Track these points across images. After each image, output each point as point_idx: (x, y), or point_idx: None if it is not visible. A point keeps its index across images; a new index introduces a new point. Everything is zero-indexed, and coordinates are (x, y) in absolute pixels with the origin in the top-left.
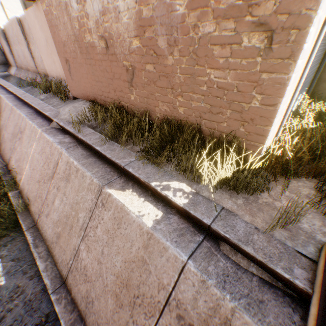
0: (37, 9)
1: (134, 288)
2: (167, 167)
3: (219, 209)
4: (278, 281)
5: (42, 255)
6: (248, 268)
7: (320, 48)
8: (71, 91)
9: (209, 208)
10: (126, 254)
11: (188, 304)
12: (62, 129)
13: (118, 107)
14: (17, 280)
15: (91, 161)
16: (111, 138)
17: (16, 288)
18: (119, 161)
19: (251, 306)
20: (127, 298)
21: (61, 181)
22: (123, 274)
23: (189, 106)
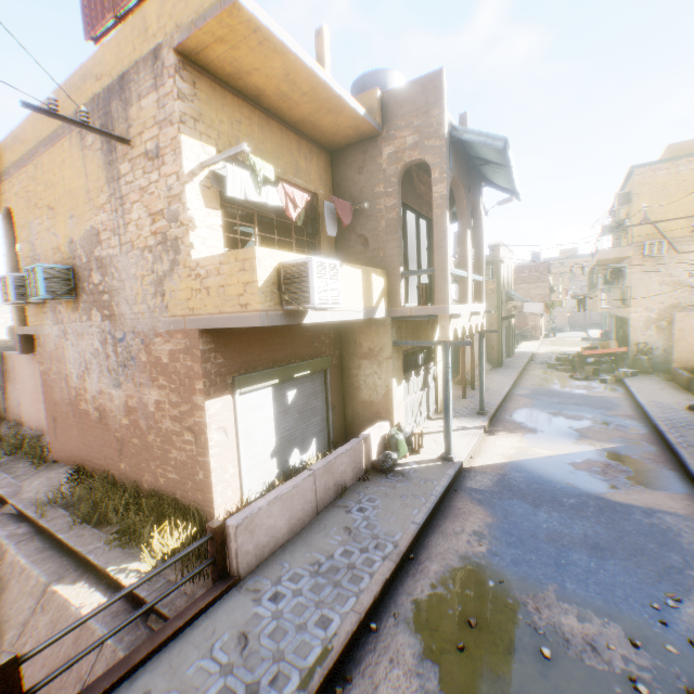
0: (35, 359)
1: None
2: (139, 547)
3: (164, 581)
4: None
5: None
6: None
7: (290, 415)
8: (53, 452)
9: (154, 582)
10: (53, 661)
11: None
12: (21, 514)
13: (110, 476)
14: None
15: (49, 554)
16: (91, 519)
17: None
18: (84, 549)
19: None
20: None
21: None
22: (43, 689)
23: (167, 477)
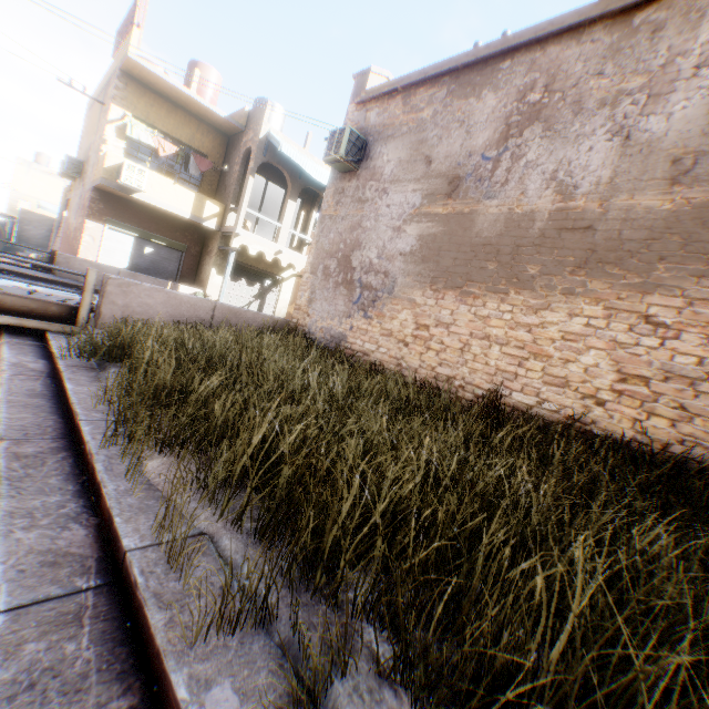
0: None
1: None
2: None
3: None
4: None
5: None
6: None
7: (144, 259)
8: None
9: None
10: None
11: None
12: None
13: None
14: None
15: None
16: None
17: None
18: None
19: None
20: None
21: None
22: None
23: None
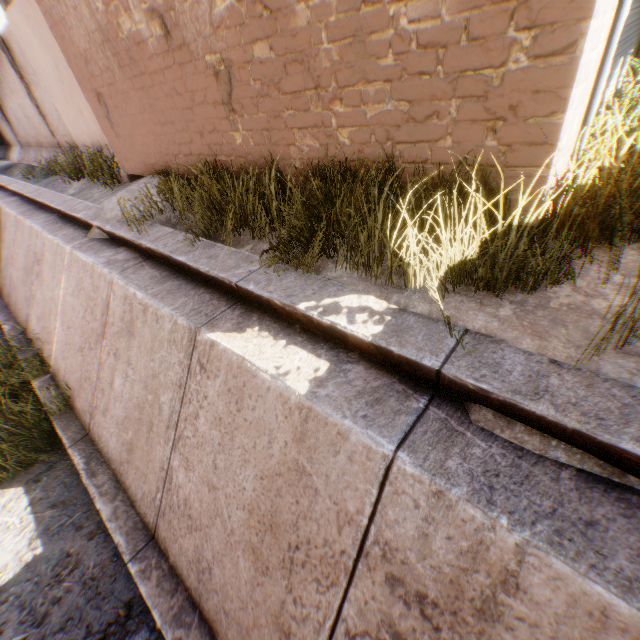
0: None
1: (287, 530)
2: (330, 270)
3: (457, 334)
4: (627, 473)
5: (105, 490)
6: (546, 454)
7: None
8: (121, 164)
9: (433, 336)
10: (261, 463)
11: (410, 551)
12: (112, 239)
13: (215, 170)
14: (64, 544)
15: (172, 286)
16: (211, 239)
17: (65, 558)
18: (227, 275)
19: (565, 537)
20: (275, 553)
21: (119, 338)
22: (261, 504)
23: (360, 120)
